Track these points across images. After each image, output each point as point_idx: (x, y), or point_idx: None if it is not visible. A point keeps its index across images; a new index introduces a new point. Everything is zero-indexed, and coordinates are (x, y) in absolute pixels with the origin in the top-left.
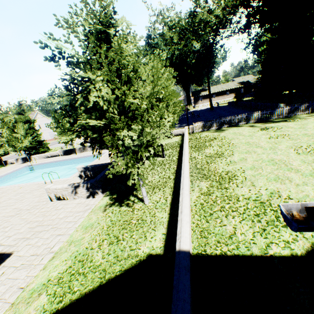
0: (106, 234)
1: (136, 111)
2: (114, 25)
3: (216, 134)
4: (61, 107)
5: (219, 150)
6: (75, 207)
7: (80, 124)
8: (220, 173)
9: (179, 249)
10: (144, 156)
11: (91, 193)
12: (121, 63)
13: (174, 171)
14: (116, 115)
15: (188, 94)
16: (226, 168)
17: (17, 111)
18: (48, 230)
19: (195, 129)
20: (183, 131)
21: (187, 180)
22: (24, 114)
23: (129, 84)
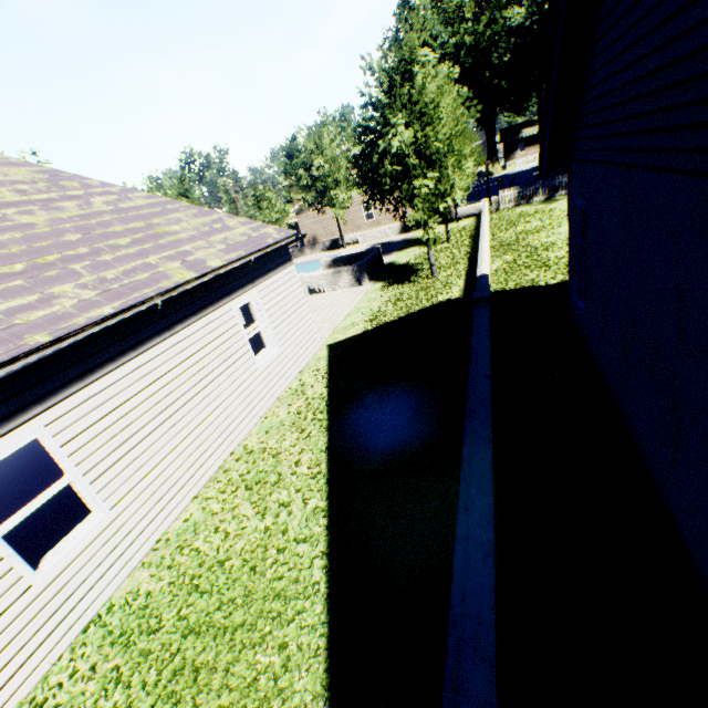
0: (396, 299)
1: (433, 157)
2: (416, 61)
3: (540, 208)
4: (354, 157)
5: (539, 225)
6: (341, 295)
7: (383, 171)
8: (534, 245)
9: (480, 275)
10: (441, 208)
11: (358, 280)
12: (423, 102)
13: (467, 253)
14: (416, 161)
15: (490, 138)
16: (545, 240)
17: (179, 192)
18: (323, 309)
19: (502, 204)
20: (479, 209)
21: (487, 246)
22: (190, 198)
23: (426, 125)
